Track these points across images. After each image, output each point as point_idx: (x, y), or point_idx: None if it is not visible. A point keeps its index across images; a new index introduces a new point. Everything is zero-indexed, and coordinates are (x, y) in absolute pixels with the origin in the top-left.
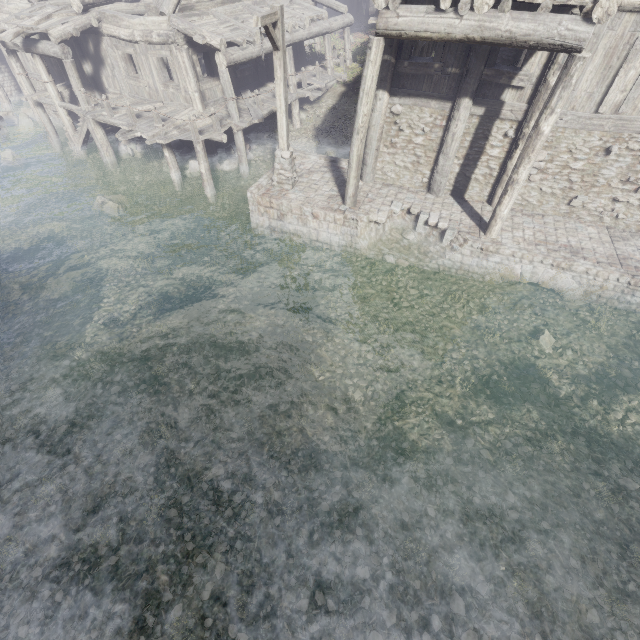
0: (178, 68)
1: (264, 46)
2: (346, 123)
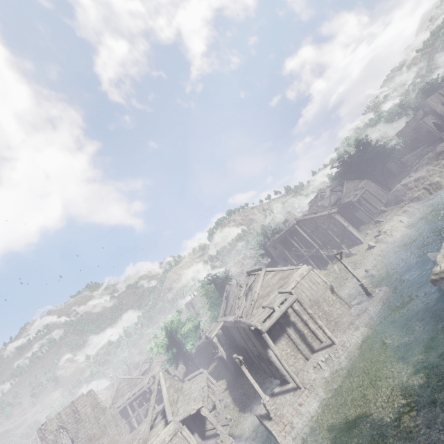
0: (183, 441)
1: (206, 395)
2: (246, 395)
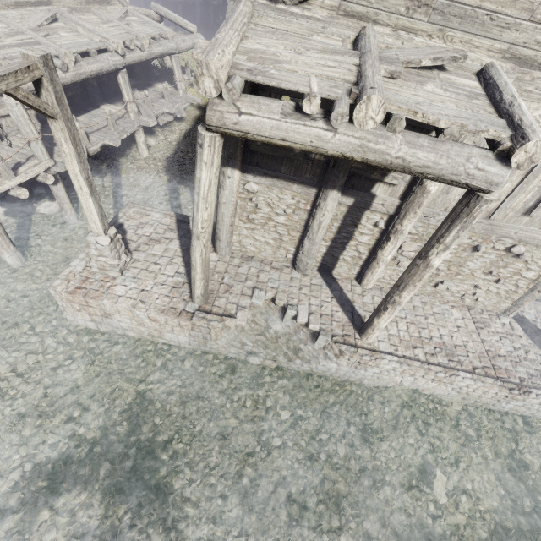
0: None
1: (82, 69)
2: None
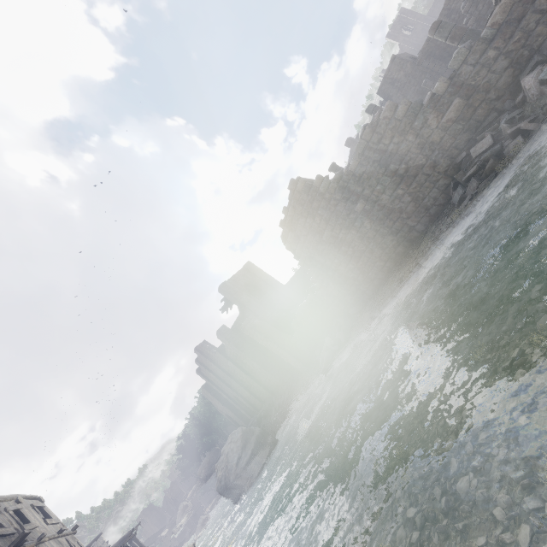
0: None
1: None
2: None
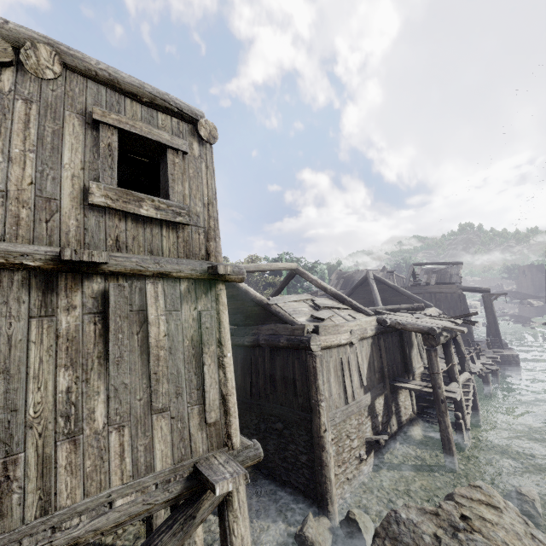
0: None
1: None
2: None
